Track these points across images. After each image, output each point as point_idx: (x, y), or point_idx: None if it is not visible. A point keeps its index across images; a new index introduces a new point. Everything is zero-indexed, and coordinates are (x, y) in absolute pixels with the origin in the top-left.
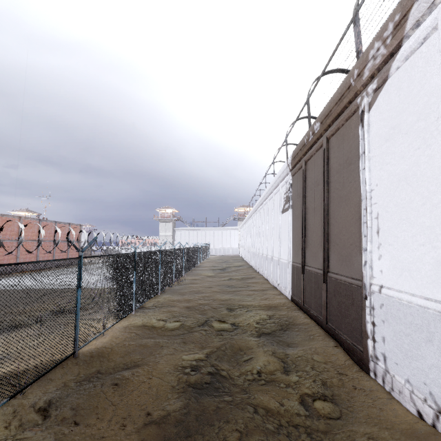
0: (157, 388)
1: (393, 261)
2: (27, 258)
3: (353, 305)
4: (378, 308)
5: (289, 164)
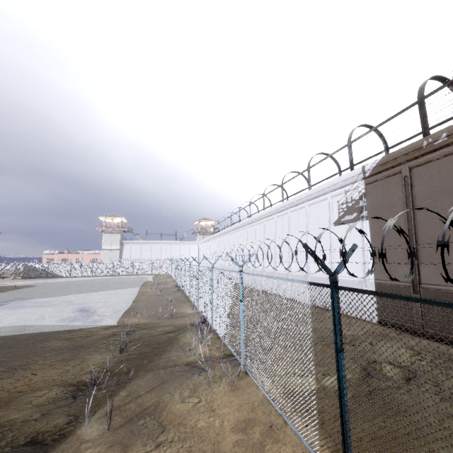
0: None
1: None
2: None
3: None
4: None
5: (368, 170)
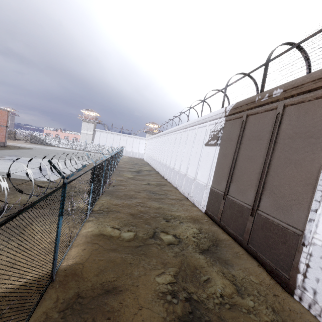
0: None
1: None
2: None
3: (285, 244)
4: (318, 257)
5: (227, 111)
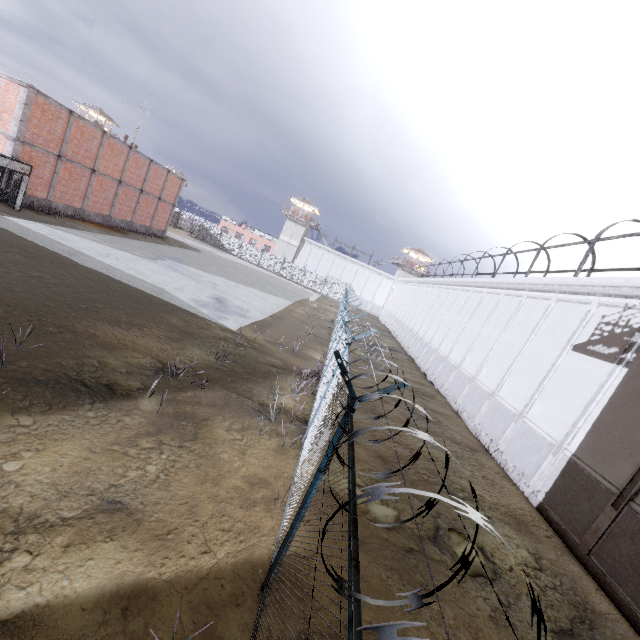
0: None
1: None
2: (98, 203)
3: None
4: None
5: None
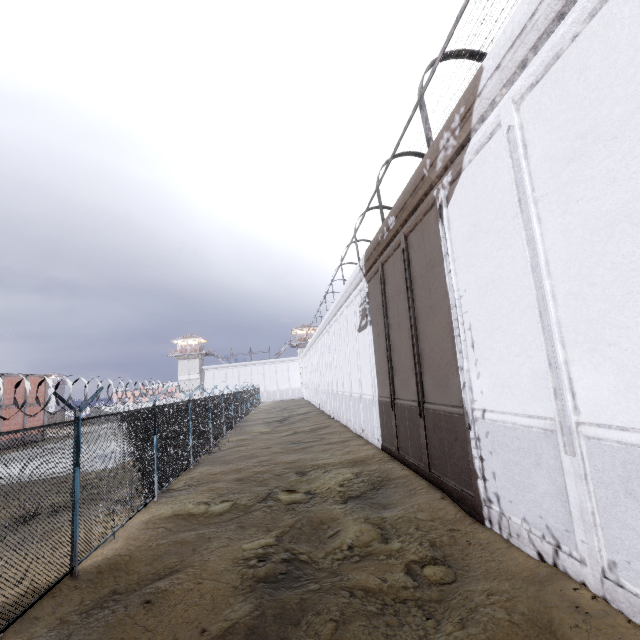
0: (212, 595)
1: (493, 378)
2: None
3: (457, 440)
4: (484, 437)
5: (362, 267)
